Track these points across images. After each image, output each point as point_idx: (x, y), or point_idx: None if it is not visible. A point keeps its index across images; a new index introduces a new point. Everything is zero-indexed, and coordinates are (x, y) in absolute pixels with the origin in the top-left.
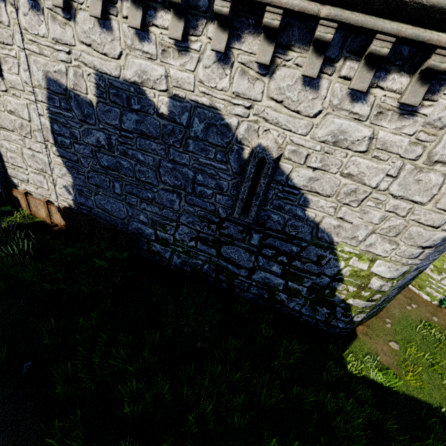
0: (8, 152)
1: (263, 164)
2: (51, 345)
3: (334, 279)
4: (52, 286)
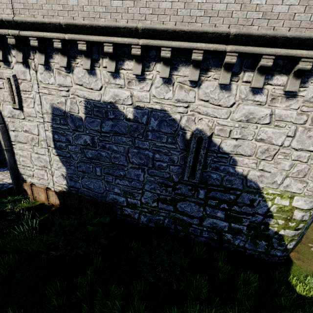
0: (20, 158)
1: (201, 140)
2: (57, 305)
3: (265, 216)
4: (56, 253)
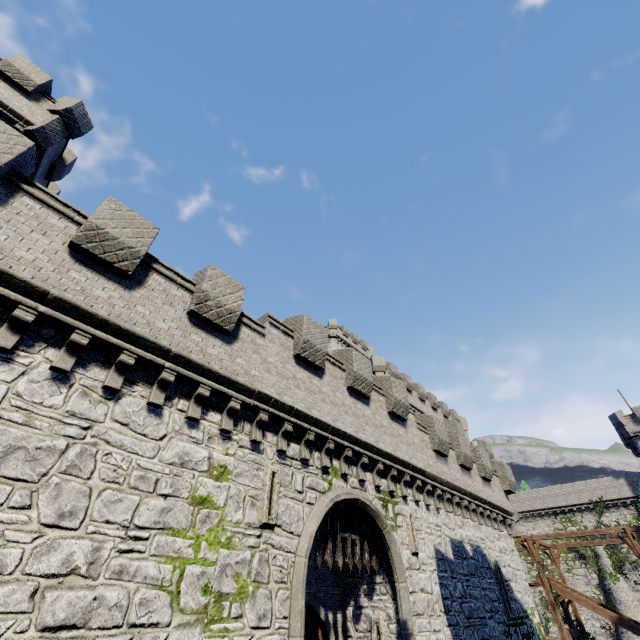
0: None
1: (499, 570)
2: None
3: None
4: None
